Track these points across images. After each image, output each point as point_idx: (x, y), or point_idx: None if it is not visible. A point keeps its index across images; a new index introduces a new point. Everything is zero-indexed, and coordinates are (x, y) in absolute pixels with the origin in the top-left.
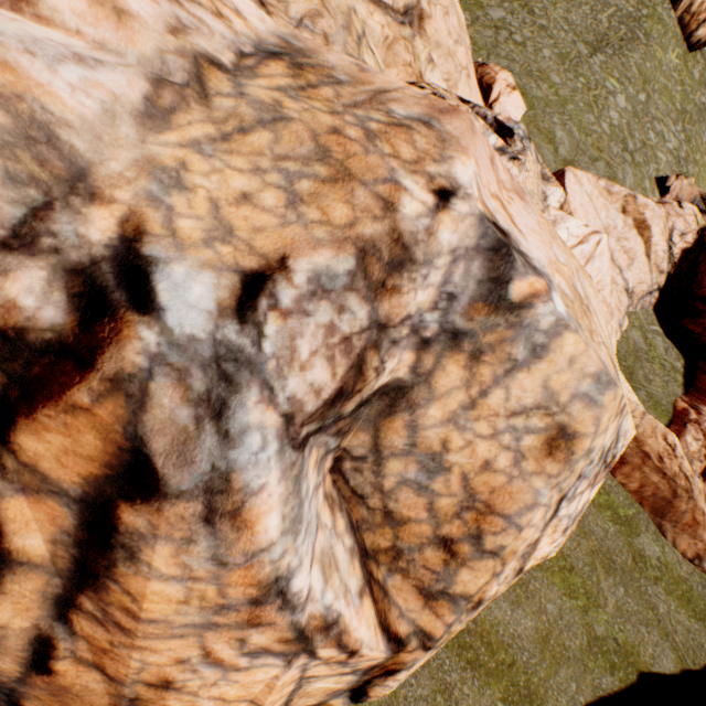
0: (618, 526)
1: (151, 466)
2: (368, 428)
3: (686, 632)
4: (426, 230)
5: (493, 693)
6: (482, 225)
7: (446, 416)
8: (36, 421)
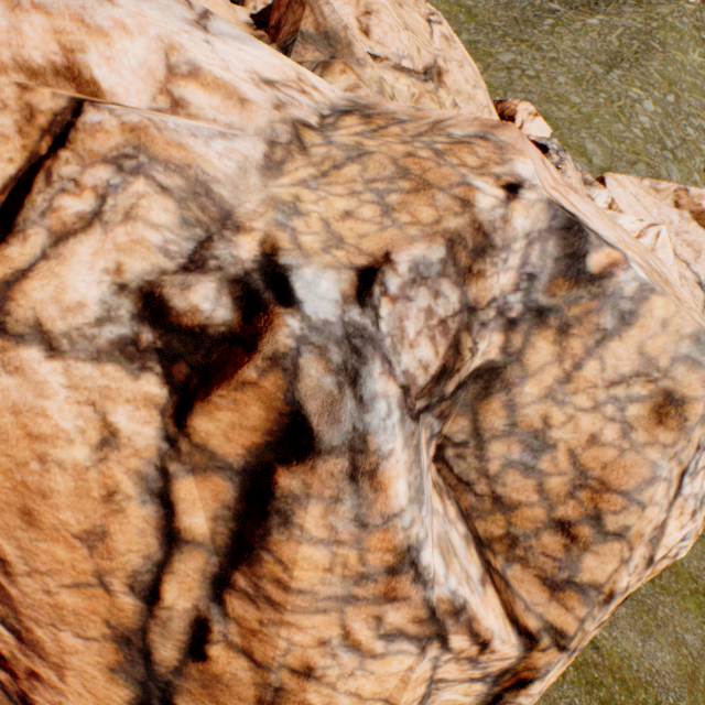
0: None
1: (307, 425)
2: (466, 413)
3: None
4: (501, 218)
5: None
6: (551, 208)
7: (542, 392)
8: (210, 403)
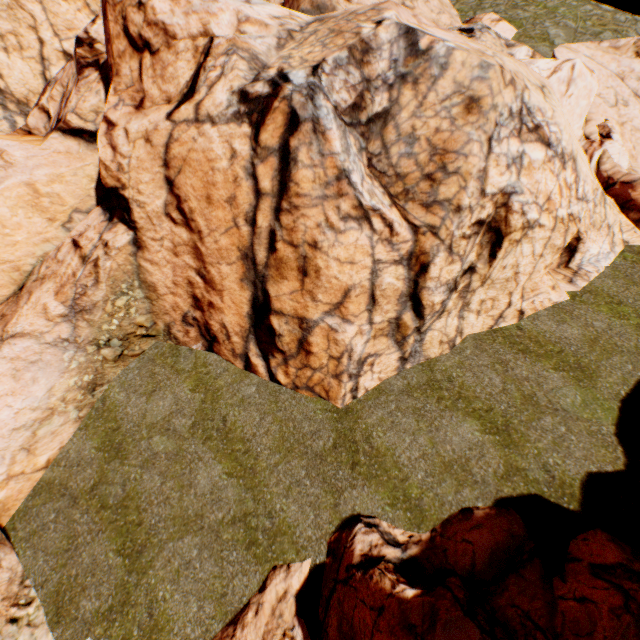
0: None
1: (296, 114)
2: (378, 138)
3: None
4: (373, 35)
5: (544, 365)
6: (398, 26)
7: (410, 115)
8: (265, 126)
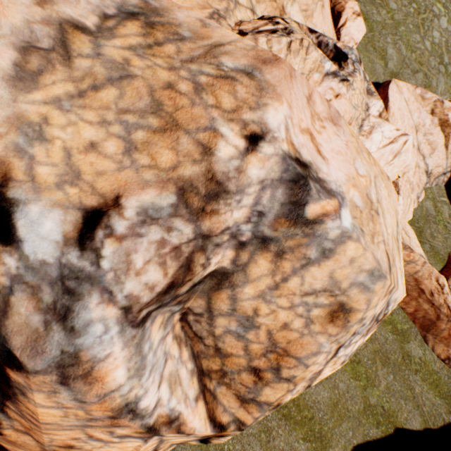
0: (395, 336)
1: (14, 354)
2: (204, 296)
3: (432, 405)
4: (236, 169)
5: (297, 434)
6: (285, 162)
7: (257, 293)
8: None
